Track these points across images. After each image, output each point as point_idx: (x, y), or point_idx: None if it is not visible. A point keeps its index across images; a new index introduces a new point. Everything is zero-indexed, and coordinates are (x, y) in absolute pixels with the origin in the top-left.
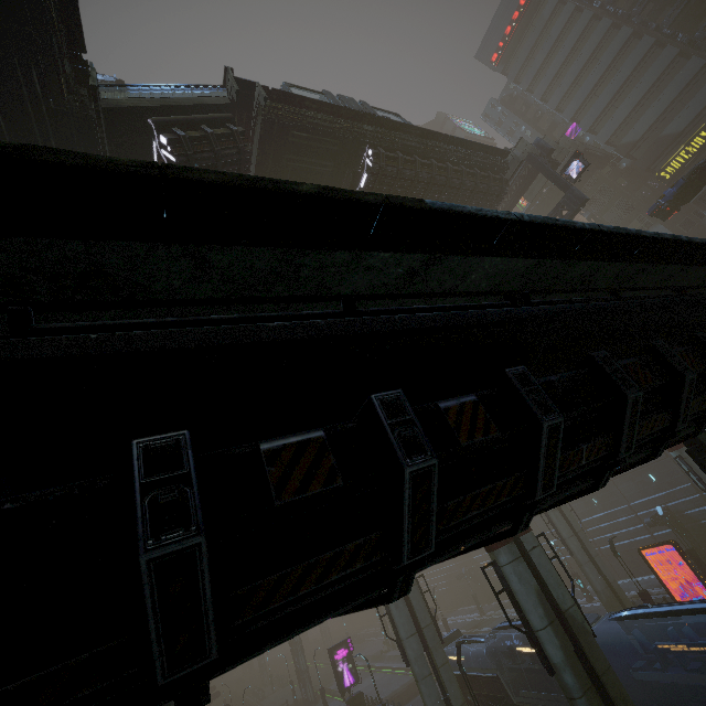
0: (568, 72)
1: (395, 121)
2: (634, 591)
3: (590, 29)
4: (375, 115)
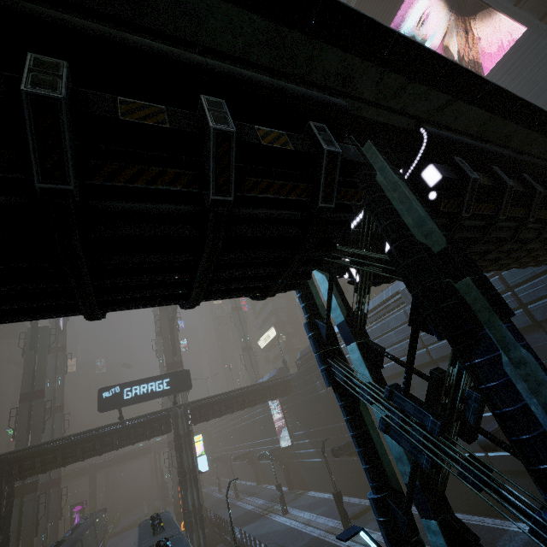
0: None
1: None
2: (231, 491)
3: None
4: None
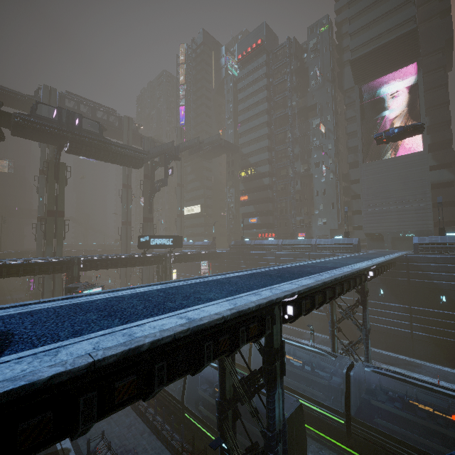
0: (249, 100)
1: (85, 136)
2: None
3: (263, 89)
4: (75, 132)
